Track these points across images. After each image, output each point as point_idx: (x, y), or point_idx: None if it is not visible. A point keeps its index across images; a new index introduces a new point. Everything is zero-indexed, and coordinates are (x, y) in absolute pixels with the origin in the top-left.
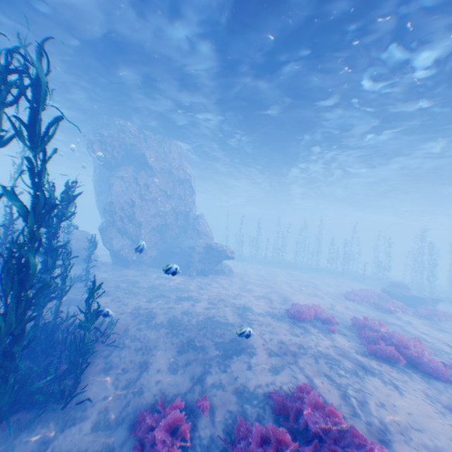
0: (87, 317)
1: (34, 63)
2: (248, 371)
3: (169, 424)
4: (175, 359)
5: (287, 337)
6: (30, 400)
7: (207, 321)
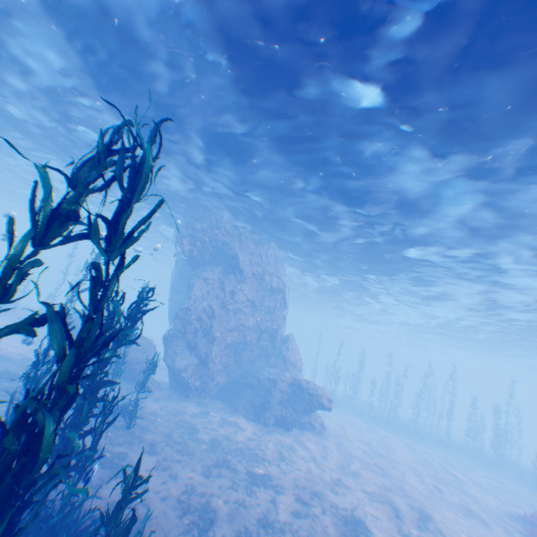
0: (107, 535)
1: (143, 143)
2: None
3: None
4: None
5: None
6: None
7: None
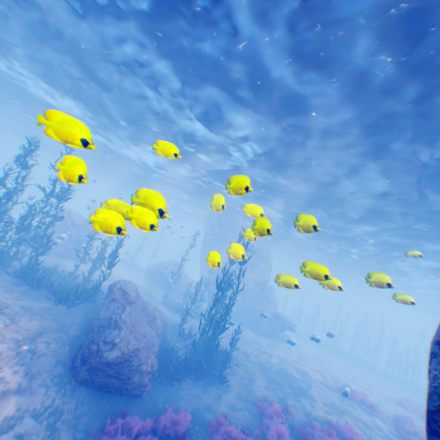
0: (232, 342)
1: None
2: (310, 406)
3: (273, 408)
4: (267, 384)
5: (336, 401)
6: (209, 373)
7: (282, 371)
